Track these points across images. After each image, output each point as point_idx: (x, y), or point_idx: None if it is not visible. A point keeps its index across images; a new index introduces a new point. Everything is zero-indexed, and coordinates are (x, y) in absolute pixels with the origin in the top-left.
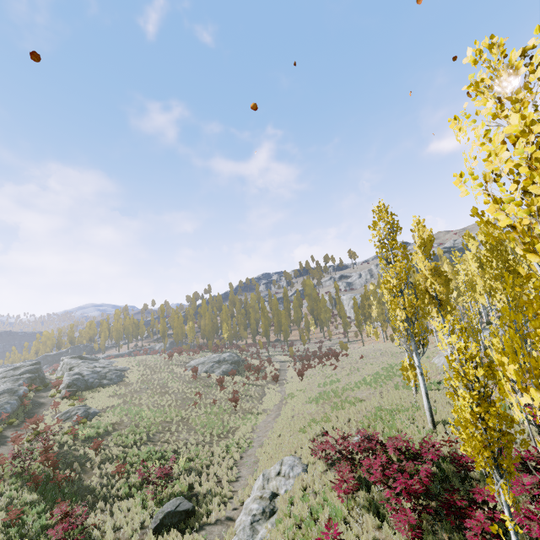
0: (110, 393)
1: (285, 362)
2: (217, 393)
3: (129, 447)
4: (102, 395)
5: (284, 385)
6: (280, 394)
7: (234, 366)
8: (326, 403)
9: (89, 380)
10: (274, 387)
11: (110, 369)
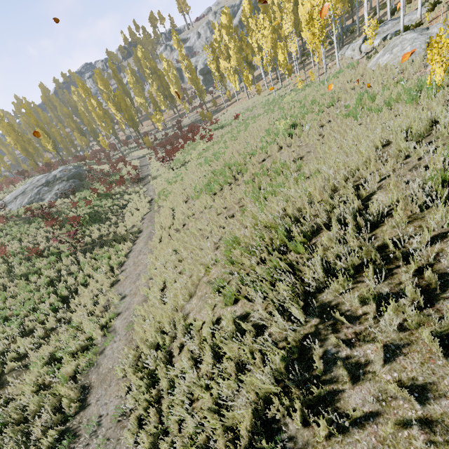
0: None
1: (145, 156)
2: (47, 231)
3: None
4: None
5: (150, 182)
6: (147, 197)
7: (72, 182)
8: (228, 188)
9: None
10: (137, 190)
11: None
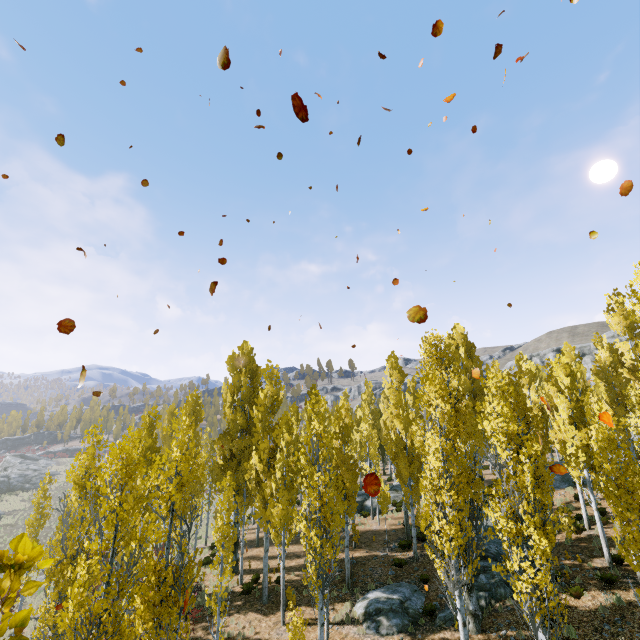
0: (25, 497)
1: None
2: None
3: (6, 544)
4: (17, 498)
5: None
6: None
7: None
8: None
9: (13, 483)
10: None
11: (41, 473)
